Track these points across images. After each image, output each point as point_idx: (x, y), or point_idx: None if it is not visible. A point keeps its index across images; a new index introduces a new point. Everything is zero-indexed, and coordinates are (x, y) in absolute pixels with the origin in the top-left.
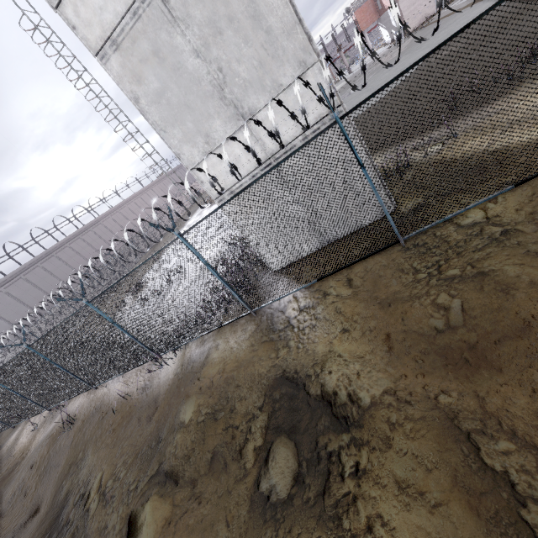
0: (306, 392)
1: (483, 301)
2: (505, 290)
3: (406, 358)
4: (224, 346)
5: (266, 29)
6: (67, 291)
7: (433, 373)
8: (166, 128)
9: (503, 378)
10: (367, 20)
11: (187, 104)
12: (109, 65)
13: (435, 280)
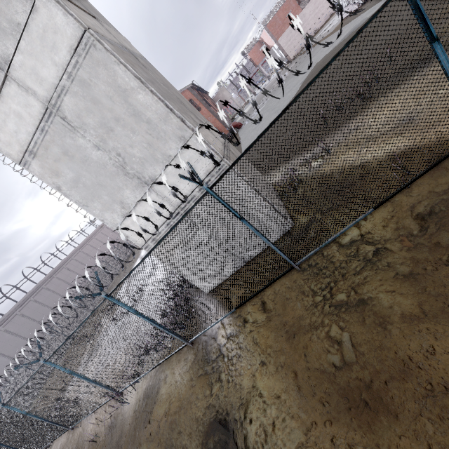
0: (234, 443)
1: (367, 336)
2: (383, 324)
3: (314, 400)
4: (171, 379)
5: (146, 120)
6: (58, 316)
7: (339, 420)
8: (87, 203)
9: (400, 428)
10: (259, 57)
11: (99, 183)
12: (31, 169)
13: (328, 306)
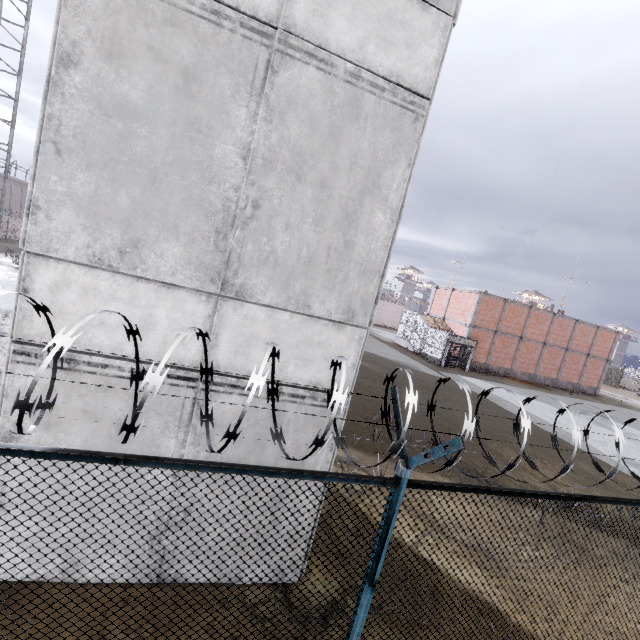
0: None
1: None
2: None
3: None
4: None
5: (348, 239)
6: None
7: None
8: (69, 151)
9: None
10: None
11: (156, 174)
12: None
13: None
